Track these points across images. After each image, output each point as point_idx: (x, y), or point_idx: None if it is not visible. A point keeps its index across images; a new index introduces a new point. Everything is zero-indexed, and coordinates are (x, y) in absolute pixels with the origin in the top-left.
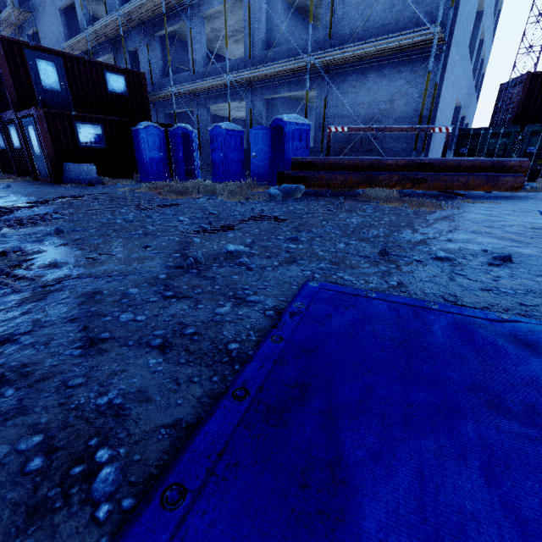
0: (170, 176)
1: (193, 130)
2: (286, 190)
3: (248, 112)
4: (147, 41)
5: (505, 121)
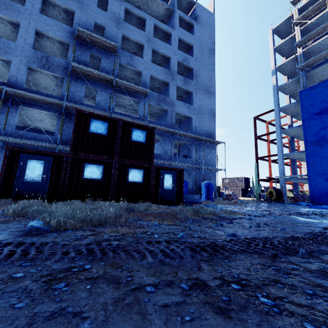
0: None
1: None
2: (242, 202)
3: None
4: None
5: None
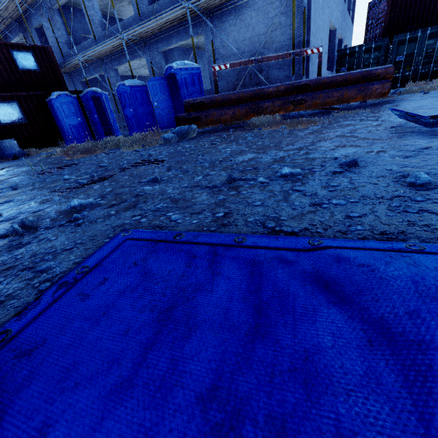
0: (95, 137)
1: (102, 92)
2: (180, 132)
3: (150, 67)
4: (48, 15)
5: (376, 37)
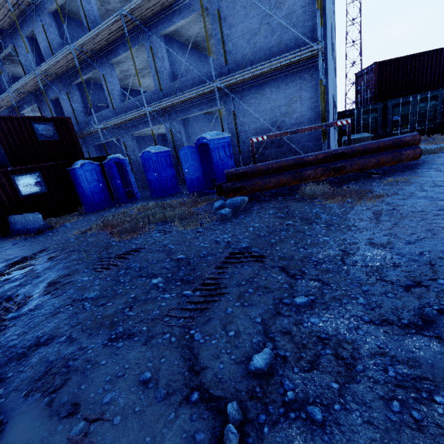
0: (111, 199)
1: (125, 158)
2: (233, 205)
3: (168, 132)
4: (66, 89)
5: (367, 100)
